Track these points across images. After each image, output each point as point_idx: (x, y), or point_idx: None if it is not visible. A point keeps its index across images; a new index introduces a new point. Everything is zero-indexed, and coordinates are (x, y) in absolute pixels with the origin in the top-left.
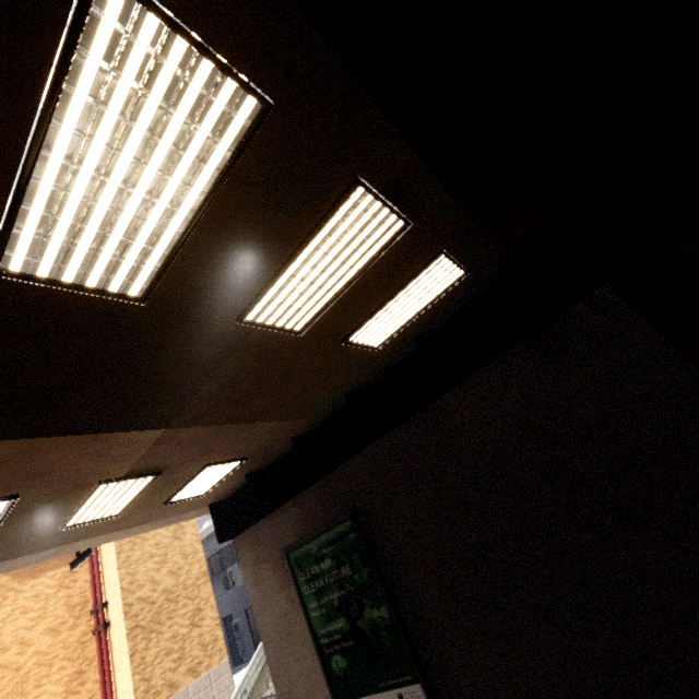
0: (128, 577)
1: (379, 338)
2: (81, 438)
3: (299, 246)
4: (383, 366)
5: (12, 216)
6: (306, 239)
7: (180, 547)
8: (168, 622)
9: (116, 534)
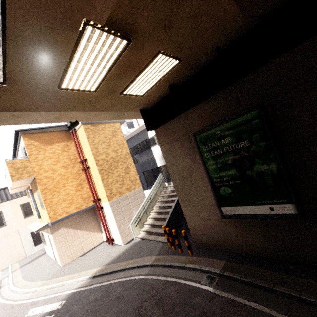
0: (94, 149)
1: None
2: None
3: None
4: None
5: None
6: None
7: (116, 140)
8: (115, 170)
9: (90, 115)
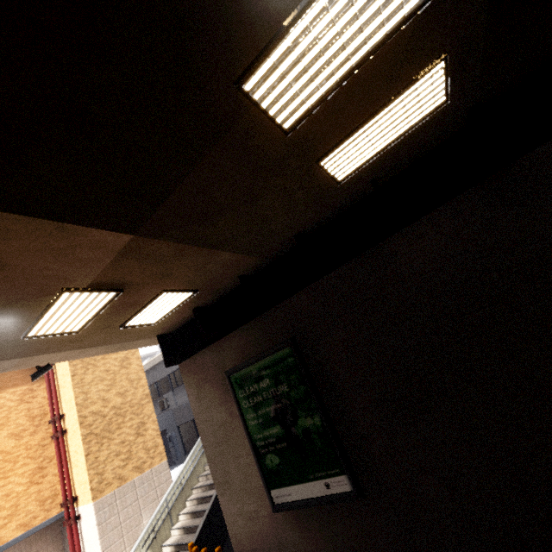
0: (82, 395)
1: (346, 168)
2: (45, 224)
3: None
4: (334, 210)
5: None
6: None
7: (127, 374)
8: (117, 431)
9: (74, 353)
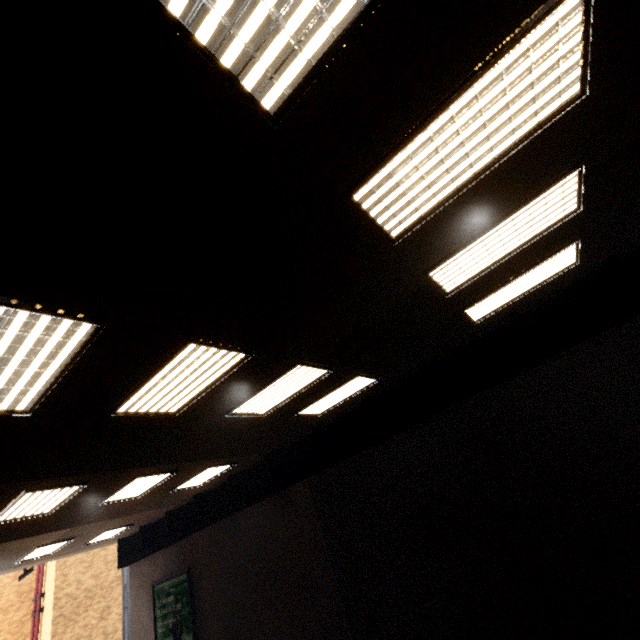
0: (62, 577)
1: (196, 484)
2: (26, 538)
3: (119, 488)
4: (214, 485)
5: (0, 517)
6: (121, 487)
7: (105, 556)
8: (84, 614)
9: (51, 559)
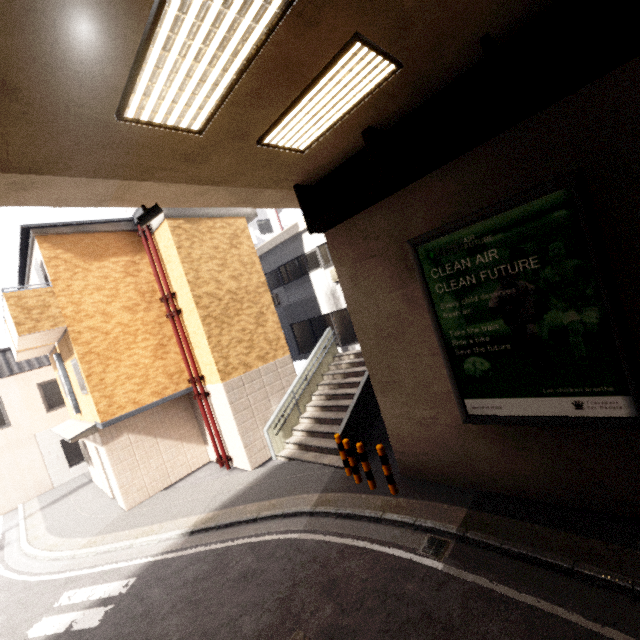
0: (192, 272)
1: None
2: None
3: None
4: None
5: None
6: None
7: (238, 256)
8: (236, 318)
9: (188, 192)
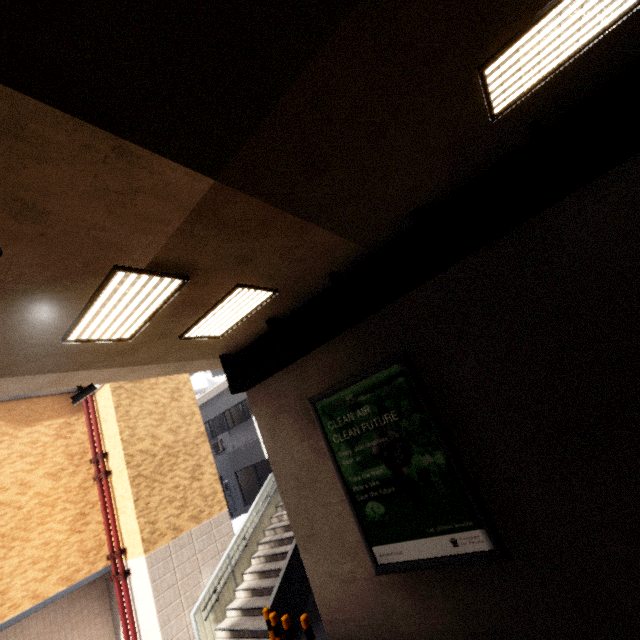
0: (128, 430)
1: (512, 90)
2: (98, 139)
3: None
4: (469, 172)
5: None
6: None
7: (178, 408)
8: (170, 473)
9: (122, 371)
